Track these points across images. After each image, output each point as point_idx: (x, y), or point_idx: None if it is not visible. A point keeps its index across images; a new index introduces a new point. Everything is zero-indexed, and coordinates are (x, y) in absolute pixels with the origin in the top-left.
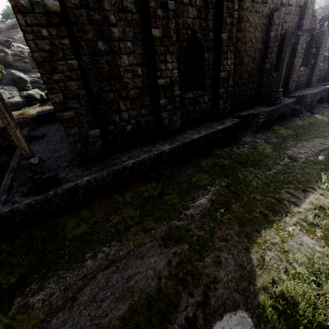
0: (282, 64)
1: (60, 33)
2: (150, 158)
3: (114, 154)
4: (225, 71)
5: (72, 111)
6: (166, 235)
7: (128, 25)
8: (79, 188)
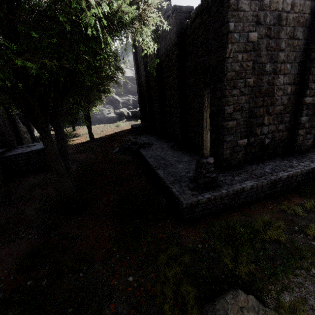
0: None
1: (248, 57)
2: (301, 173)
3: (248, 165)
4: None
5: (234, 121)
6: None
7: (292, 50)
8: (243, 192)
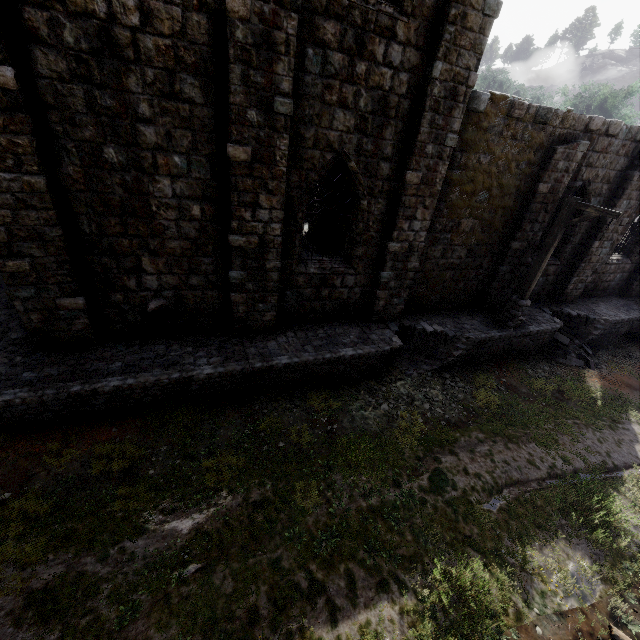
0: (543, 255)
1: (12, 125)
2: (159, 383)
3: (113, 344)
4: (405, 240)
5: (24, 260)
6: (42, 592)
7: (180, 126)
8: None
